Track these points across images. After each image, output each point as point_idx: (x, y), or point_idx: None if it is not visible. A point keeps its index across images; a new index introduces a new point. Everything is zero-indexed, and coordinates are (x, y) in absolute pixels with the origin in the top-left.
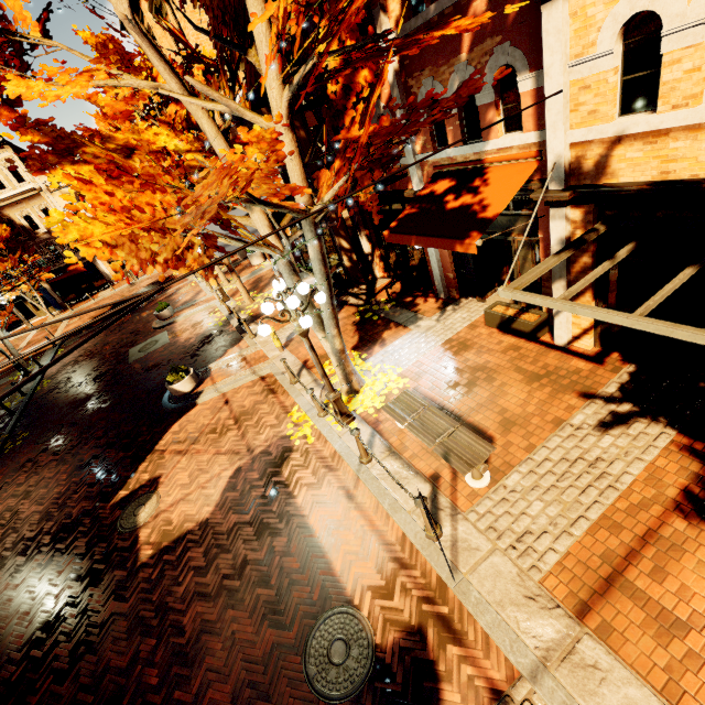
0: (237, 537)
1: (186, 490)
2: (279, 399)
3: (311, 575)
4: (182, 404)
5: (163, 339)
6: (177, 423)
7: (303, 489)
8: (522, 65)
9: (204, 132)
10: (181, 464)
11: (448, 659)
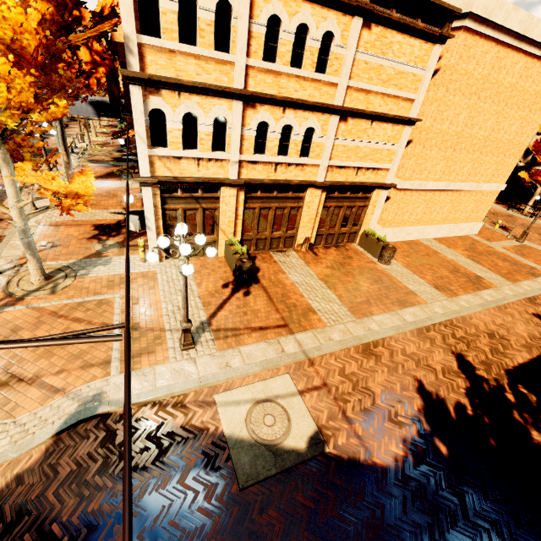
0: None
1: None
2: None
3: None
4: None
5: (33, 141)
6: None
7: None
8: None
9: None
10: None
11: (3, 223)
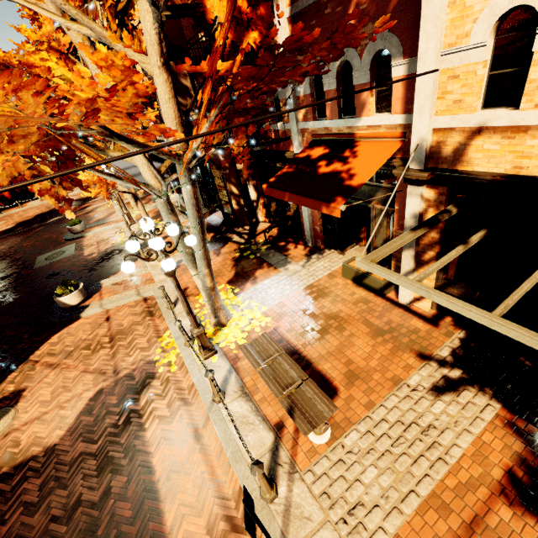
0: (78, 469)
1: (44, 408)
2: (154, 322)
3: (140, 528)
4: (66, 316)
5: (70, 251)
6: (58, 334)
7: (155, 422)
8: (397, 51)
9: (85, 62)
10: (48, 378)
11: None
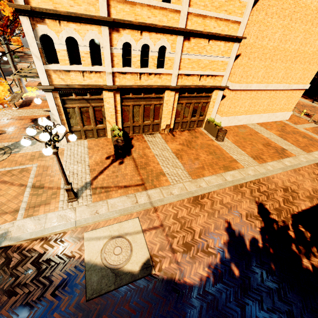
0: None
1: None
2: None
3: None
4: None
5: (7, 66)
6: None
7: None
8: None
9: None
10: None
11: None
